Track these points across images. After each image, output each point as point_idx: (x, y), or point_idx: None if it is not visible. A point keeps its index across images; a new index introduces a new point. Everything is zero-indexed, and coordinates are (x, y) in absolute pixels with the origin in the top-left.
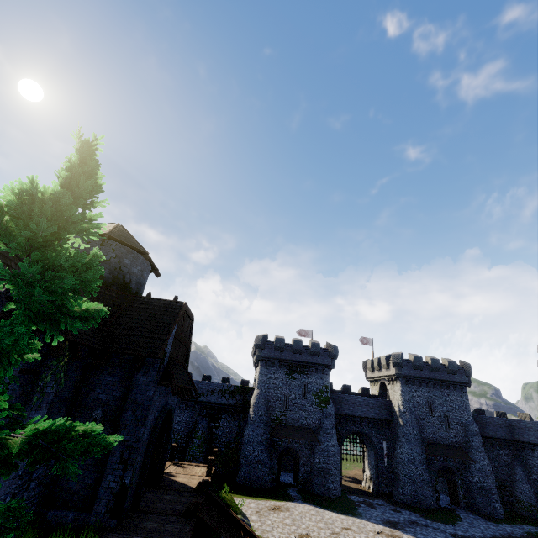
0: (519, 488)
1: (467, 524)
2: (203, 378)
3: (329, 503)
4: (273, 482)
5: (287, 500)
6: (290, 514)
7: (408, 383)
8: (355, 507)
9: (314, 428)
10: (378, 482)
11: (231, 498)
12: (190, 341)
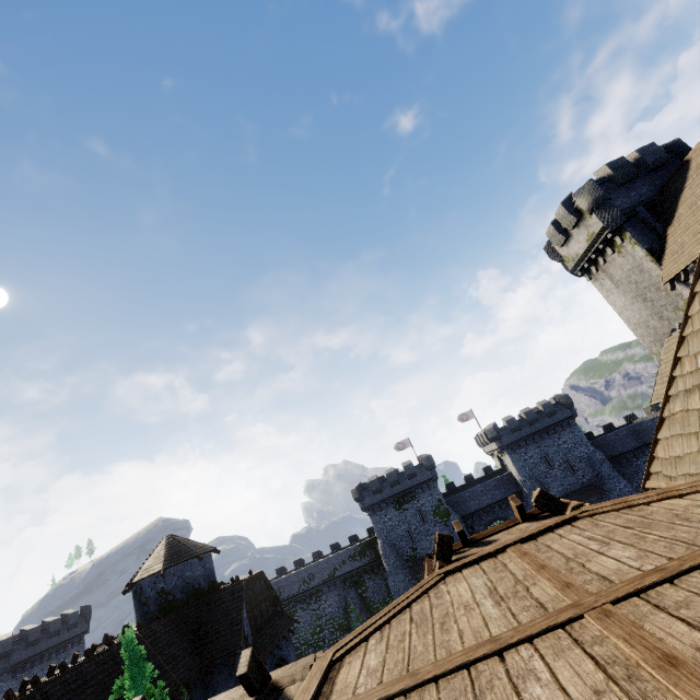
0: None
1: None
2: (332, 549)
3: None
4: None
5: None
6: None
7: (515, 450)
8: None
9: None
10: None
11: None
12: (271, 588)
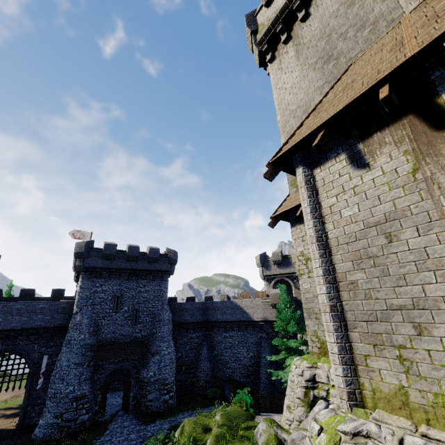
0: (201, 368)
1: None
2: None
3: None
4: None
5: None
6: None
7: (93, 277)
8: None
9: None
10: (23, 414)
11: None
12: None
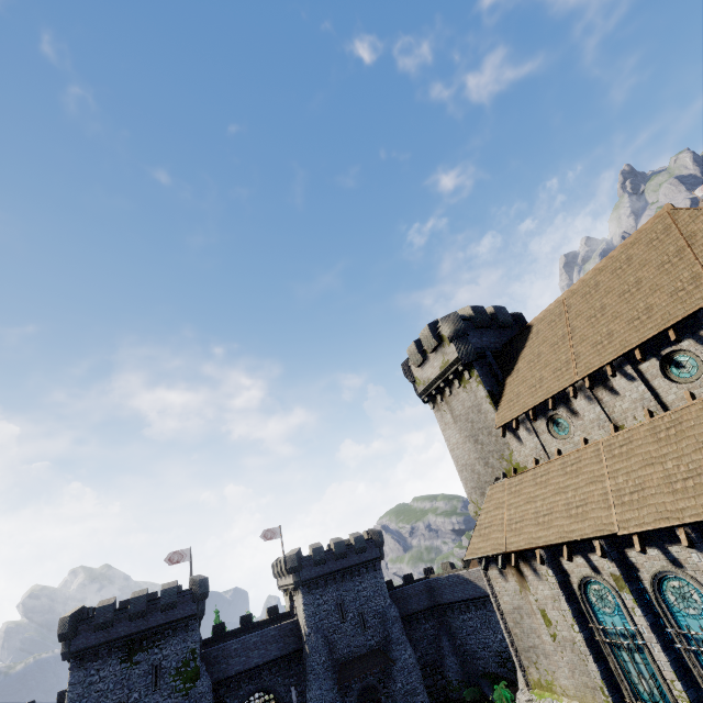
0: (448, 665)
1: None
2: None
3: None
4: None
5: None
6: None
7: (312, 589)
8: None
9: None
10: None
11: None
12: None
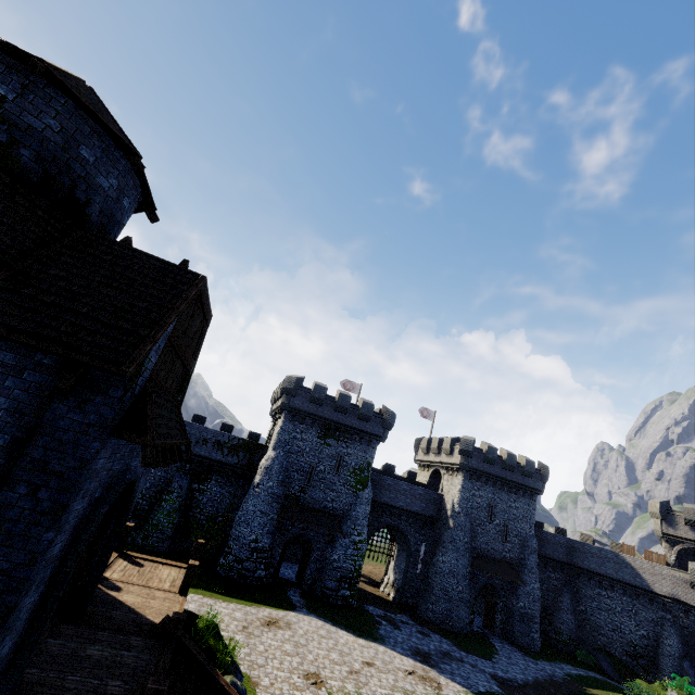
0: (562, 619)
1: (506, 660)
2: (194, 419)
3: (342, 616)
4: (269, 578)
5: (286, 608)
6: (292, 633)
7: (473, 478)
8: (375, 625)
9: (341, 515)
10: (403, 591)
11: (217, 634)
12: (194, 358)
